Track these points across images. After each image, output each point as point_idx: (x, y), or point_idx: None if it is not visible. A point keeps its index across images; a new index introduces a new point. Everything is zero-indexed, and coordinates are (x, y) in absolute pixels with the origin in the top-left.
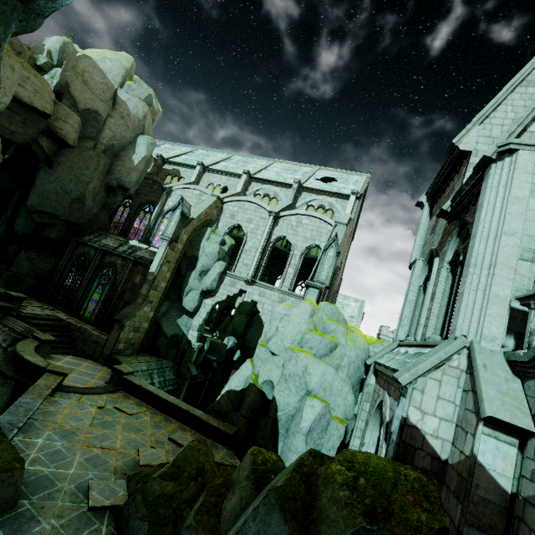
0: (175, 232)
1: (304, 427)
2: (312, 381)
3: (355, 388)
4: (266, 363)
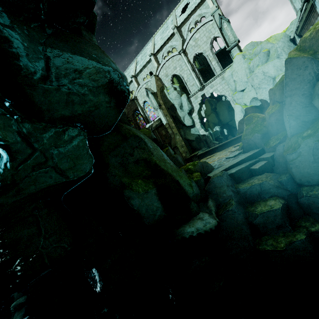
0: (157, 103)
1: None
2: (271, 73)
3: None
4: (243, 97)
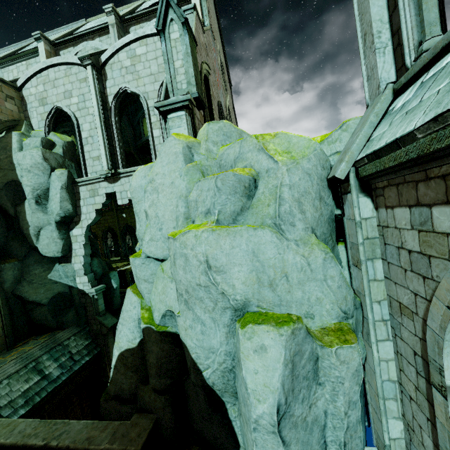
0: None
1: (264, 415)
2: (235, 284)
3: (330, 243)
4: (155, 281)
